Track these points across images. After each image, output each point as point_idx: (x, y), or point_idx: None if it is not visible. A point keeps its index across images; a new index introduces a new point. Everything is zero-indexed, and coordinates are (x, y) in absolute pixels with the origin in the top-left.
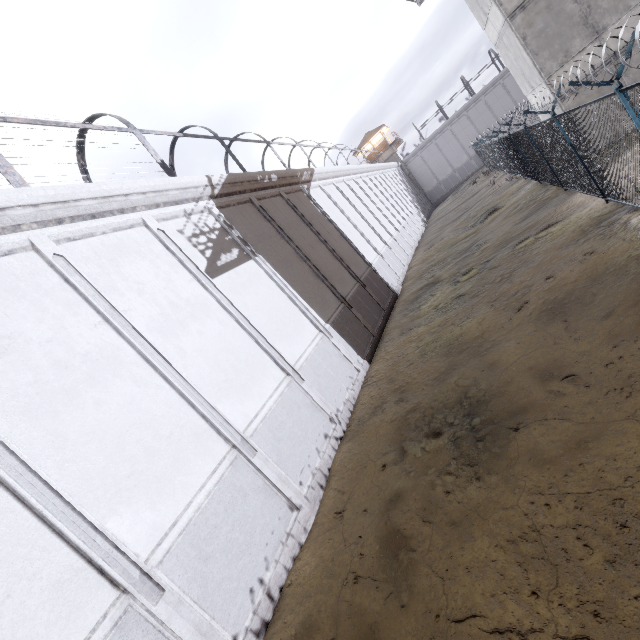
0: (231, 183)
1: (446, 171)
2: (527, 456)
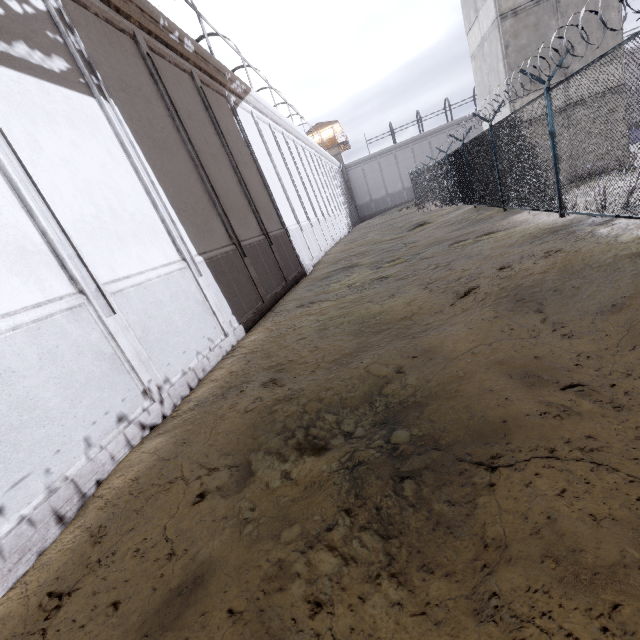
0: None
1: (380, 192)
2: (535, 547)
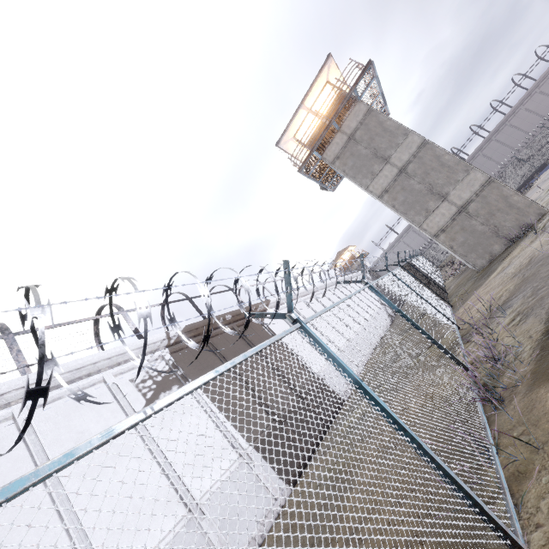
0: (187, 332)
1: None
2: None
